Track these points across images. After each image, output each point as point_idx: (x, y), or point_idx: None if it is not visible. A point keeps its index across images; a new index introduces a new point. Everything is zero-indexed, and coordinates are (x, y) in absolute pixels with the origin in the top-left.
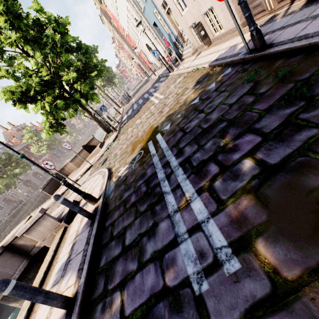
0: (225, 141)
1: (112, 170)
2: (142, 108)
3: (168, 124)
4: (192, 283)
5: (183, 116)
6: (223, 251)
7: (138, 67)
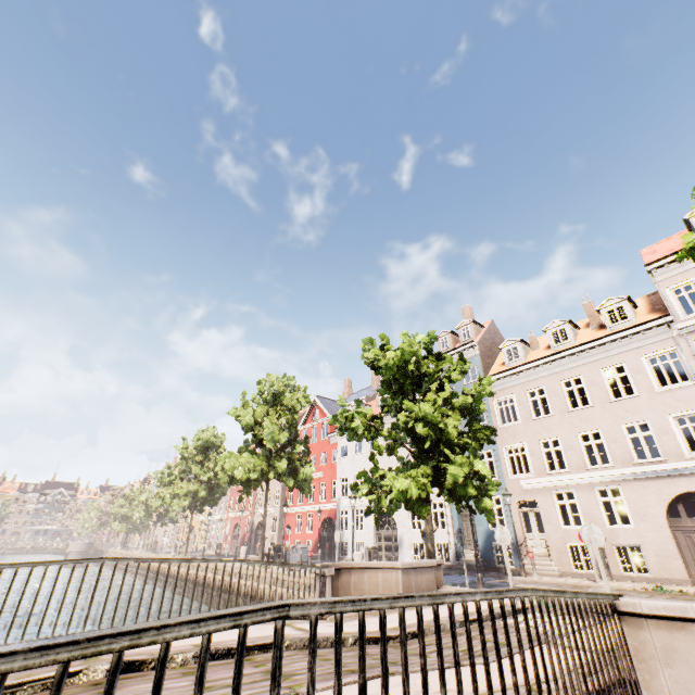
0: None
1: None
2: None
3: None
4: None
5: None
6: None
7: (250, 526)
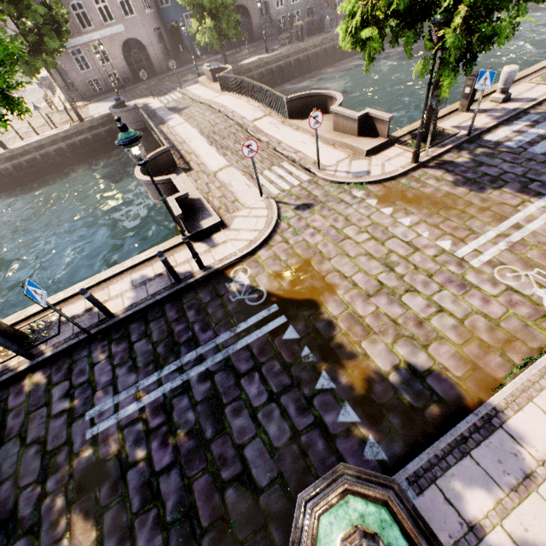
0: (180, 434)
1: (260, 251)
2: (483, 198)
3: (296, 334)
4: (91, 410)
5: (292, 362)
6: (96, 429)
7: None
